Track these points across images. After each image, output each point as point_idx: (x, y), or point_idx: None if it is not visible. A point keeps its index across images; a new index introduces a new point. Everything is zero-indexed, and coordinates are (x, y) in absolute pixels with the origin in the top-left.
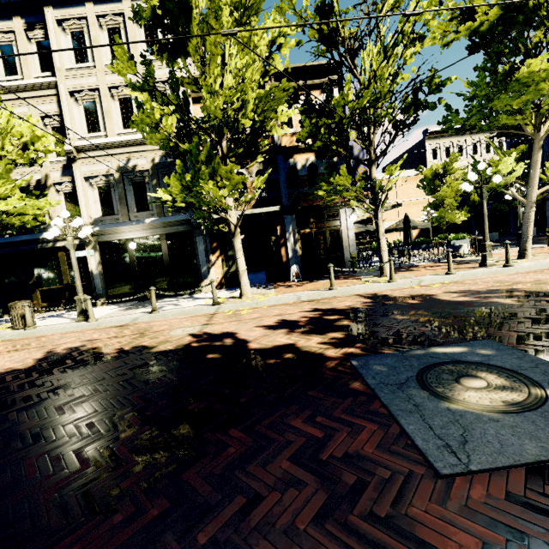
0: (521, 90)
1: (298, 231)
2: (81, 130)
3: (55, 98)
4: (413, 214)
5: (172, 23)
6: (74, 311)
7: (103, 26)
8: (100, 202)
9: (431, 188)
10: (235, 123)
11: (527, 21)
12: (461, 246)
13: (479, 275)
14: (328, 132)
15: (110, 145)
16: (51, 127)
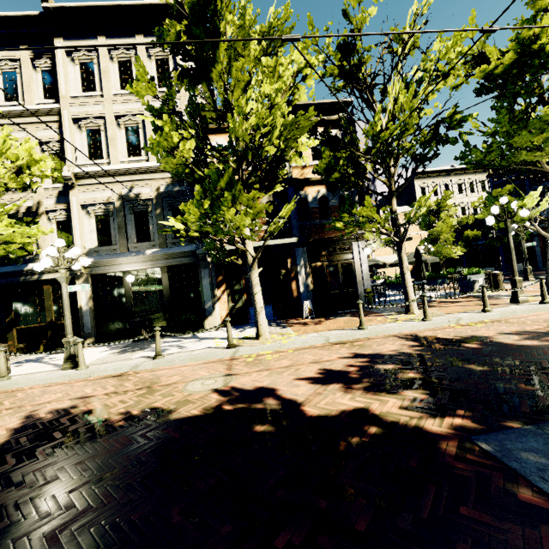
0: (541, 127)
1: (309, 264)
2: (82, 157)
3: (56, 124)
4: (407, 248)
5: (197, 49)
6: (56, 354)
7: (114, 58)
8: (97, 232)
9: (427, 223)
10: (260, 149)
11: (542, 64)
12: (476, 281)
13: (518, 313)
14: (345, 164)
15: (112, 172)
16: (49, 153)
